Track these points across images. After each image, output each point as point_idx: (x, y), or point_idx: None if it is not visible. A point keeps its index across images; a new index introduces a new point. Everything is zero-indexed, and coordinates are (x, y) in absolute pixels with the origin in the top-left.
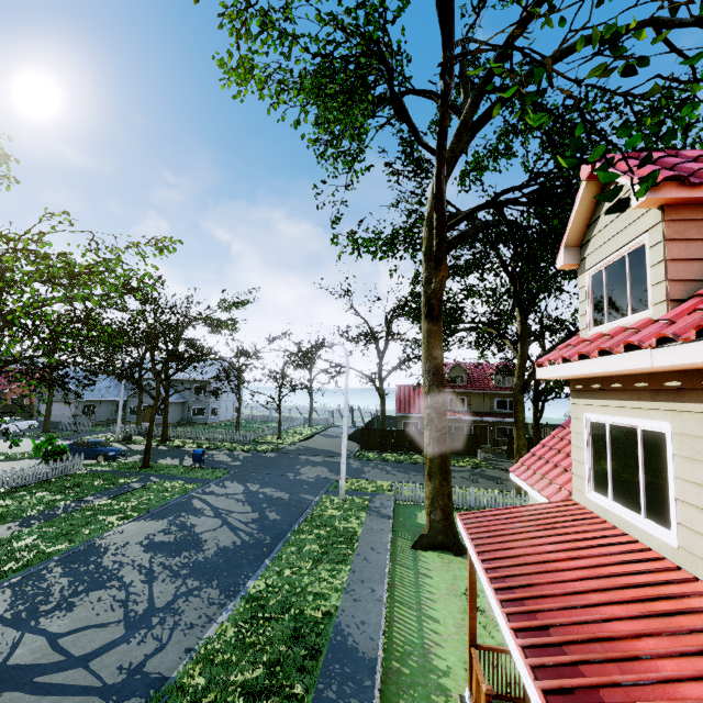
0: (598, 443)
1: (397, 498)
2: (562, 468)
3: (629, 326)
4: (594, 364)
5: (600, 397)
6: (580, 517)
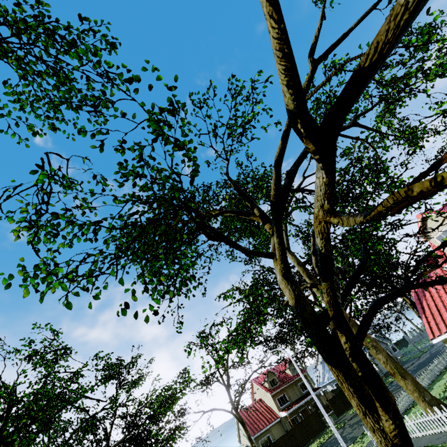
0: None
1: (369, 446)
2: None
3: None
4: None
5: None
6: None
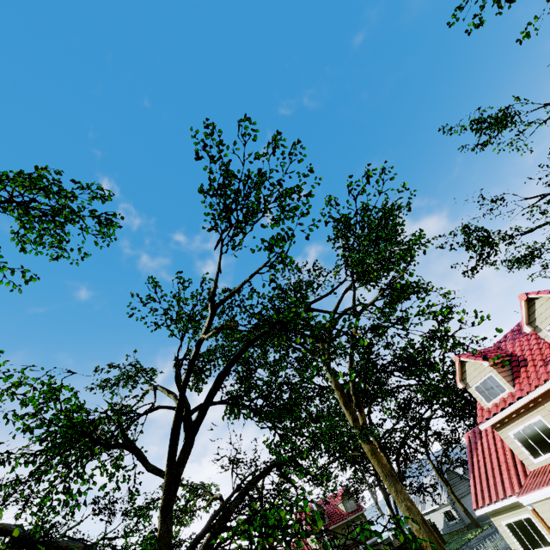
0: (521, 440)
1: None
2: (500, 481)
3: (508, 395)
4: (509, 409)
5: (510, 423)
6: (543, 468)
